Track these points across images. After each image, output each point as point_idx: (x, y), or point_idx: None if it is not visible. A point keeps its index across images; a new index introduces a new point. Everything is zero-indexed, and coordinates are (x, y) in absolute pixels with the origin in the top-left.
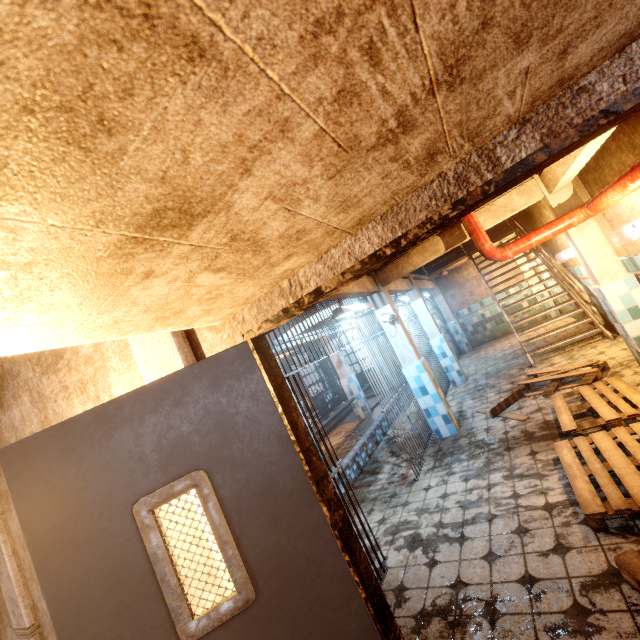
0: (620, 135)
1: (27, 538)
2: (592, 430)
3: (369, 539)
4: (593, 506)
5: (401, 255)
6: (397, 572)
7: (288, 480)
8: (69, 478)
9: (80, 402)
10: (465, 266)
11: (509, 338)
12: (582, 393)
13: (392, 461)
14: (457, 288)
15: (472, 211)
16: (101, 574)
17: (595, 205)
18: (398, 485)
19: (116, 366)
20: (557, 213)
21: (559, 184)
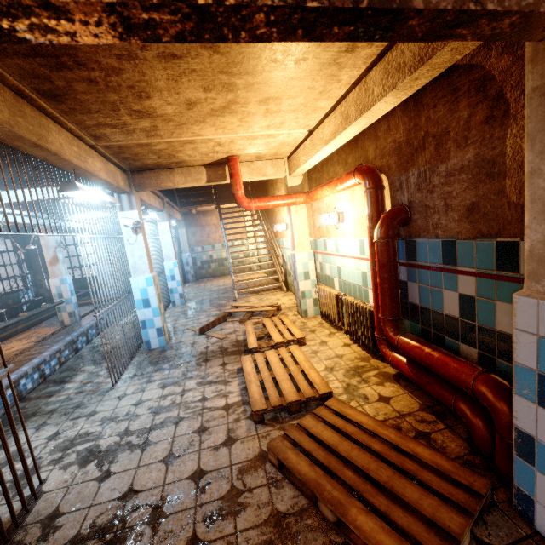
0: (342, 152)
1: None
2: (266, 349)
3: (25, 464)
4: (260, 404)
5: (165, 168)
6: (55, 496)
7: None
8: None
9: None
10: (211, 213)
11: (224, 278)
12: (265, 323)
13: (89, 369)
14: (199, 228)
15: (319, 41)
16: None
17: (313, 194)
18: (89, 394)
19: None
20: (289, 192)
21: (298, 170)
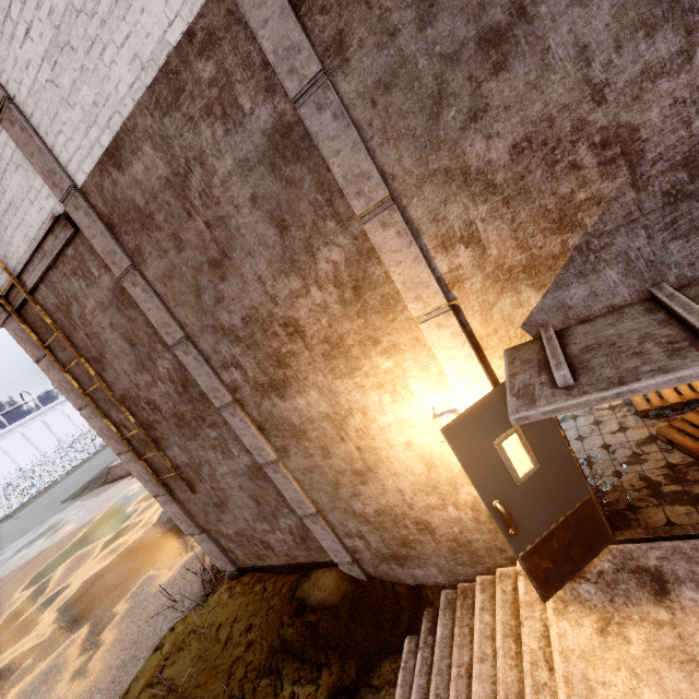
0: None
1: (460, 460)
2: None
3: None
4: (643, 406)
5: None
6: None
7: (548, 423)
8: (469, 436)
9: (376, 394)
10: None
11: None
12: None
13: None
14: None
15: None
16: (487, 468)
17: None
18: None
19: (416, 375)
20: None
21: None
